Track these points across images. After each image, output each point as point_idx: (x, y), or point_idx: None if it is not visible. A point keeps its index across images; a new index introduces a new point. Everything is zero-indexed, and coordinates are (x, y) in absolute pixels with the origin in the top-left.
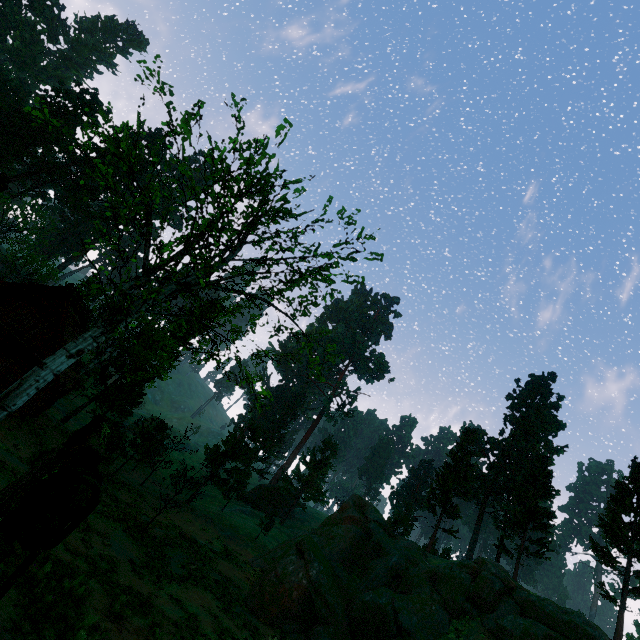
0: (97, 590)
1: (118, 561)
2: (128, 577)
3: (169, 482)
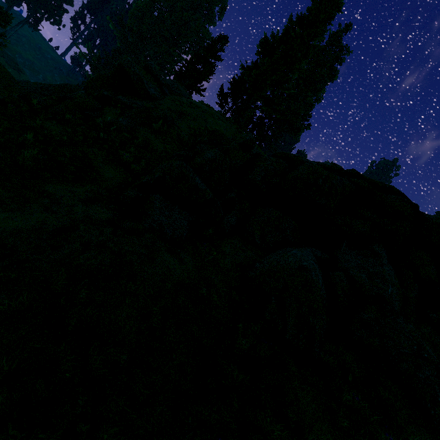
0: None
1: None
2: None
3: None
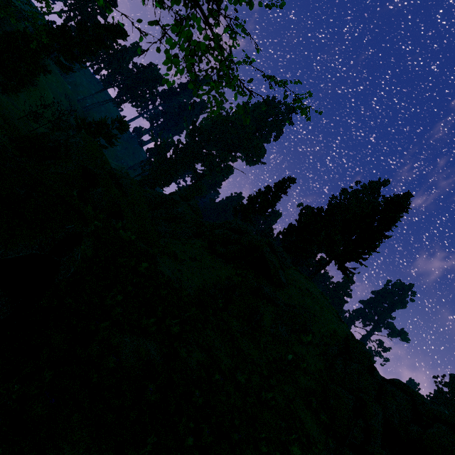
0: None
1: None
2: None
3: None
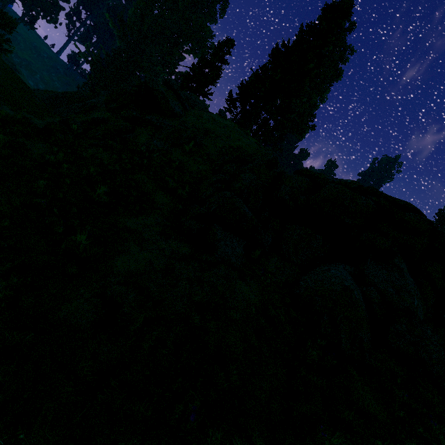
0: None
1: None
2: None
3: None
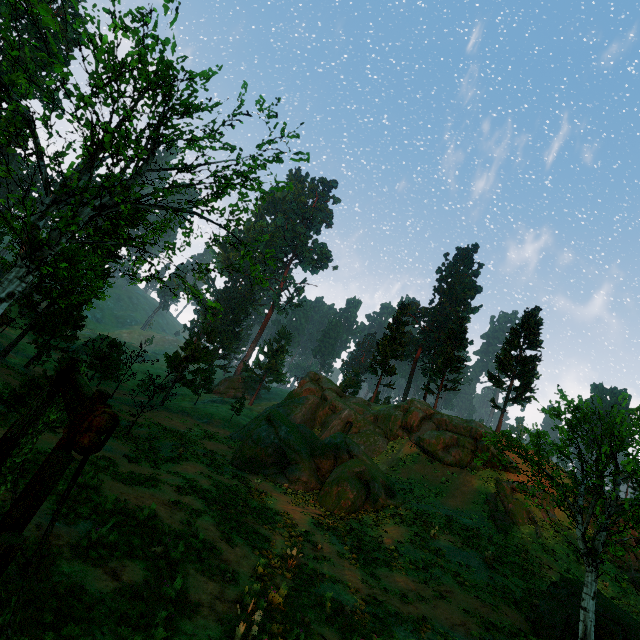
0: (107, 479)
1: (114, 458)
2: (128, 467)
3: (137, 391)
